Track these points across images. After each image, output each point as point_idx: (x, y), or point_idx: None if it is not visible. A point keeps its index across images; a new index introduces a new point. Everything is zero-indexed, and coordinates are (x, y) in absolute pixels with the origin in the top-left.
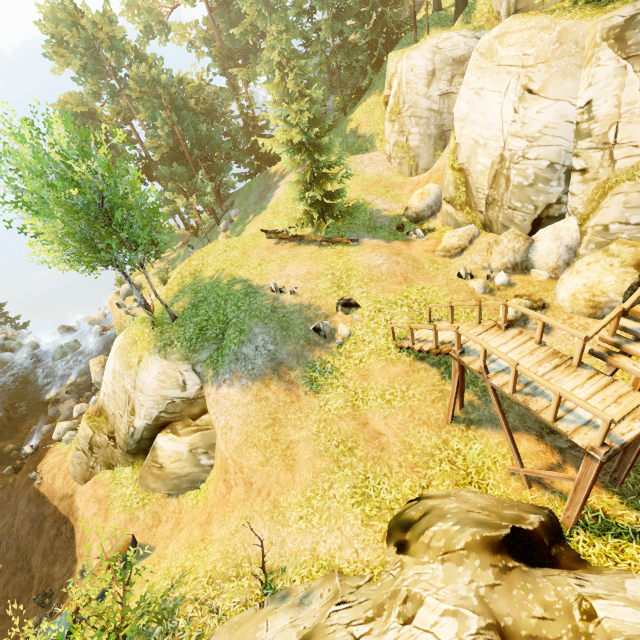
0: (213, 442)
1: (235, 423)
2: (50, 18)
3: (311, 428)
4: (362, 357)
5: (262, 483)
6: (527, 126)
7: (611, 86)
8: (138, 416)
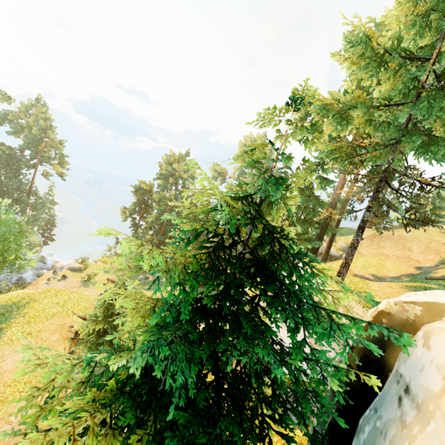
0: None
1: None
2: (168, 157)
3: None
4: None
5: None
6: None
7: None
8: None
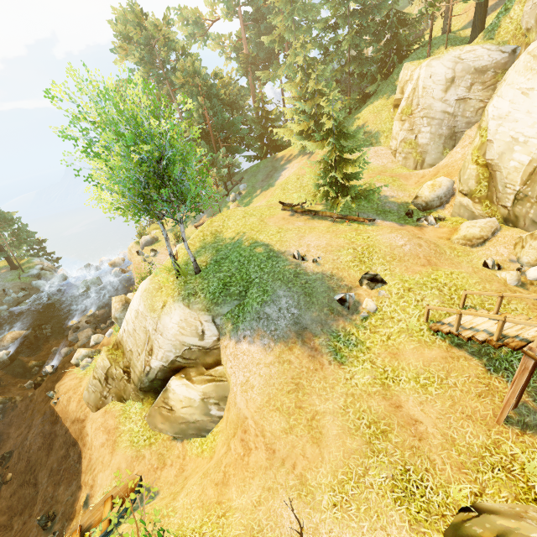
0: (226, 394)
1: (256, 382)
2: (121, 19)
3: (337, 401)
4: (390, 334)
5: (286, 453)
6: None
7: None
8: (155, 357)
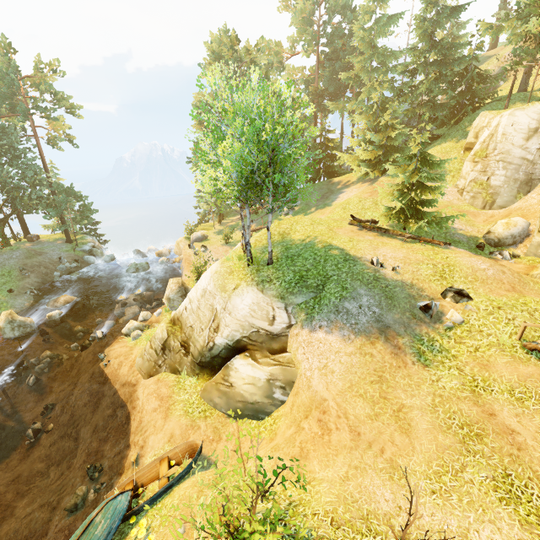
0: (293, 380)
1: (337, 368)
2: (217, 41)
3: (425, 398)
4: (478, 346)
5: (372, 437)
6: None
7: None
8: (220, 334)
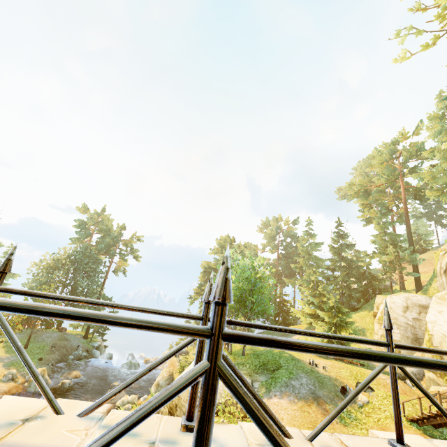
0: None
1: (285, 416)
2: (223, 240)
3: None
4: (379, 418)
5: None
6: None
7: None
8: None
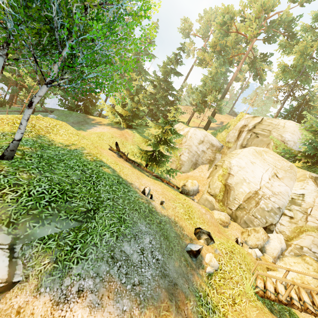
0: None
1: None
2: None
3: None
4: (234, 297)
5: None
6: (273, 187)
7: (313, 194)
8: None
